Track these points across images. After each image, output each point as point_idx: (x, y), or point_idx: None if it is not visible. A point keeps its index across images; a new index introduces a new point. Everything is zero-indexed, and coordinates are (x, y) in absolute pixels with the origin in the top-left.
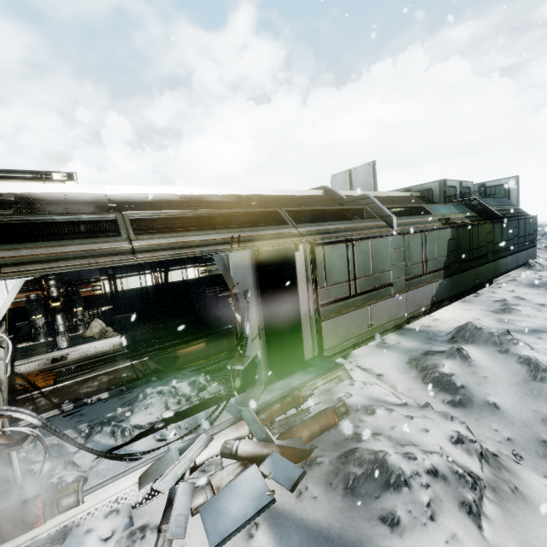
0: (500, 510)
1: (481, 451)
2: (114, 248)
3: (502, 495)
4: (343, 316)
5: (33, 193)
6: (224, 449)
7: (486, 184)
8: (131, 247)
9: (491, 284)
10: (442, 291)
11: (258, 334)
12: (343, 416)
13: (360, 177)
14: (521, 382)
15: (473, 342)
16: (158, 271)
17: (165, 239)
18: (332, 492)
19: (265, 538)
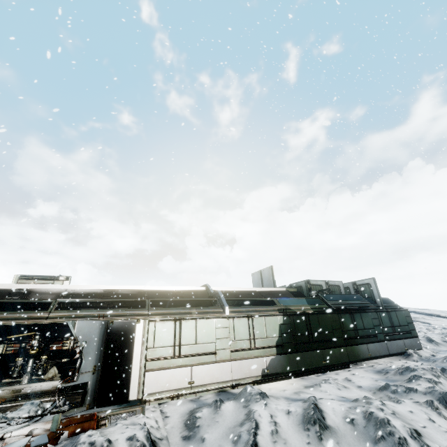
0: None
1: (137, 446)
2: (40, 315)
3: None
4: (165, 371)
5: (34, 289)
6: (29, 432)
7: (356, 282)
8: (48, 315)
9: (348, 367)
10: (275, 365)
11: (92, 370)
12: (101, 426)
13: (266, 275)
14: (233, 426)
15: (236, 399)
16: None
17: (67, 313)
18: None
19: None
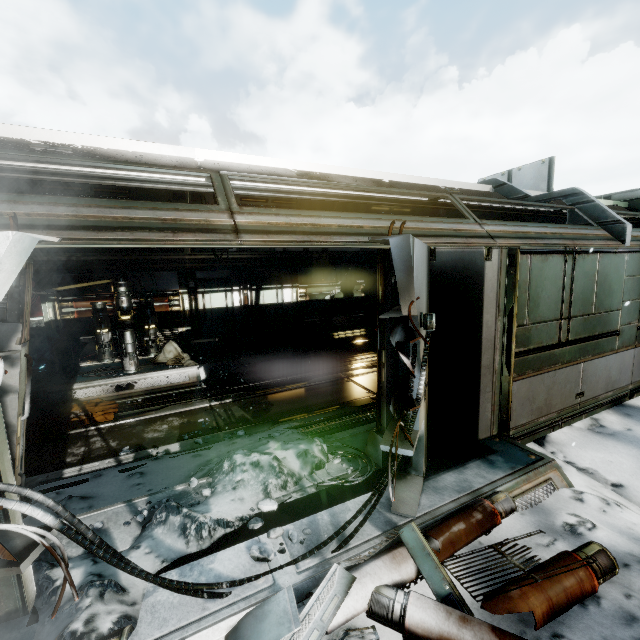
0: None
1: None
2: (207, 221)
3: None
4: (543, 376)
5: (98, 148)
6: (375, 606)
7: None
8: (232, 223)
9: None
10: None
11: (424, 392)
12: (605, 577)
13: (525, 181)
14: None
15: None
16: (248, 288)
17: (285, 217)
18: None
19: None
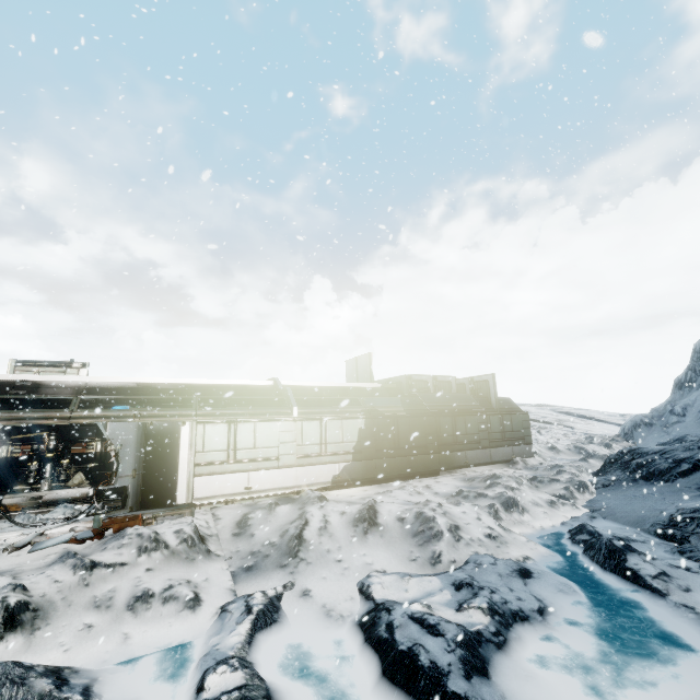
0: (164, 558)
1: (185, 538)
2: (61, 415)
3: (176, 556)
4: (217, 476)
5: (44, 381)
6: (71, 530)
7: (474, 378)
8: (70, 415)
9: (438, 475)
10: (350, 472)
11: (132, 474)
12: (147, 524)
13: (362, 365)
14: (284, 524)
15: (294, 502)
16: None
17: (94, 412)
18: (99, 545)
19: (54, 556)
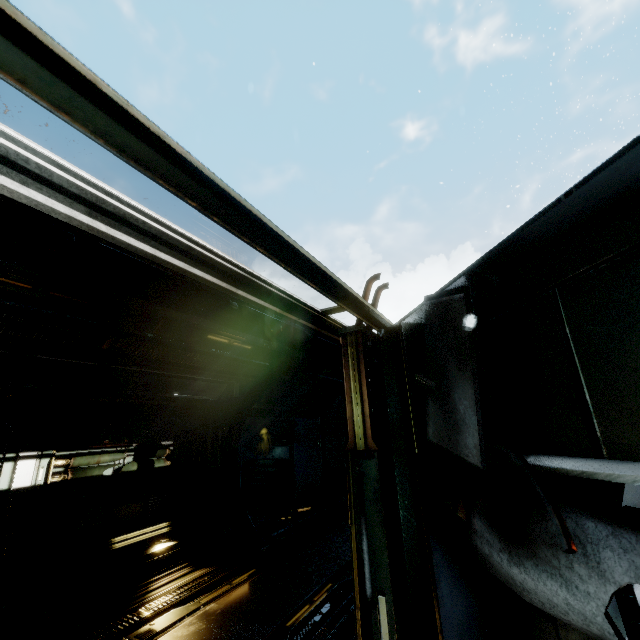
0: None
1: None
2: None
3: None
4: None
5: None
6: None
7: None
8: None
9: None
10: None
11: None
12: None
13: None
14: None
15: None
16: None
17: None
18: None
19: None
